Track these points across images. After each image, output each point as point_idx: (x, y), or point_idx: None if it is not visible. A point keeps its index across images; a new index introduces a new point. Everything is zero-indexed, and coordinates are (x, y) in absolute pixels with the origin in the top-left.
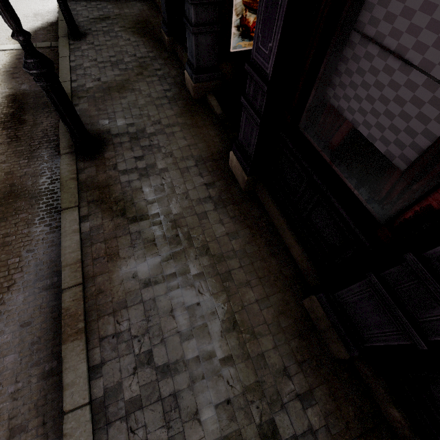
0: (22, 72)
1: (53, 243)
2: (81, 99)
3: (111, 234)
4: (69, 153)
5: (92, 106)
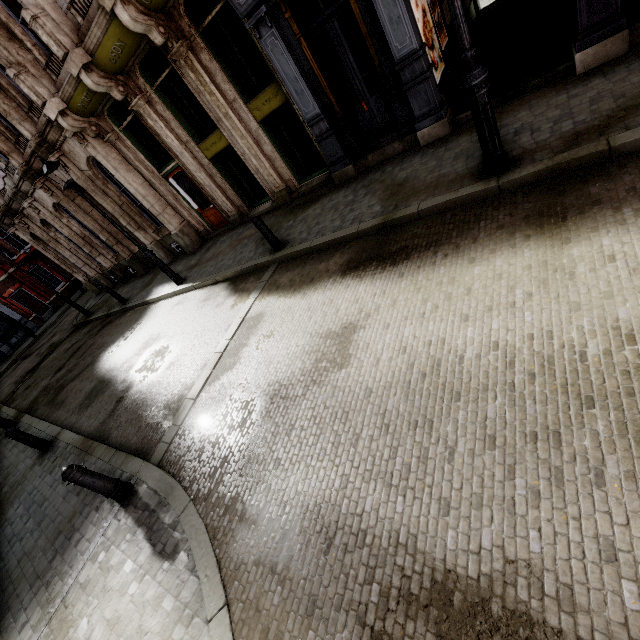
0: (305, 278)
1: None
2: (398, 206)
3: None
4: (499, 178)
5: (418, 194)
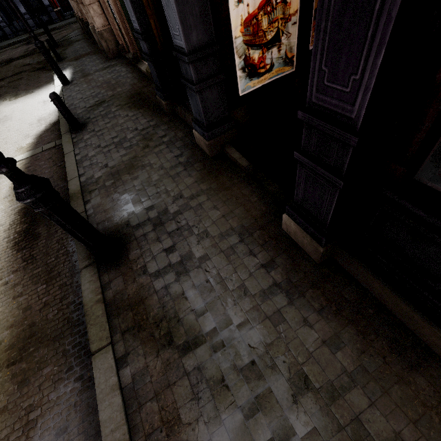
0: None
1: (88, 409)
2: (92, 193)
3: (161, 382)
4: (89, 265)
5: (104, 198)
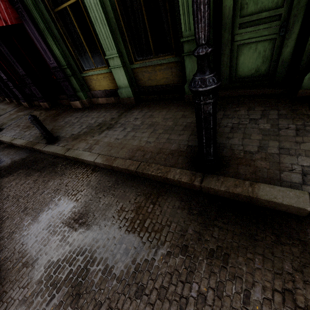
0: None
1: None
2: None
3: None
4: None
5: None
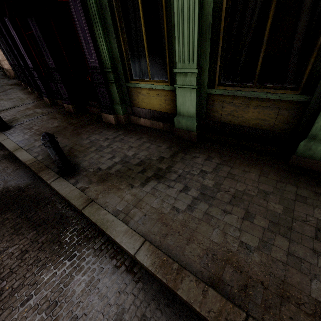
0: None
1: None
2: None
3: None
4: None
5: None
